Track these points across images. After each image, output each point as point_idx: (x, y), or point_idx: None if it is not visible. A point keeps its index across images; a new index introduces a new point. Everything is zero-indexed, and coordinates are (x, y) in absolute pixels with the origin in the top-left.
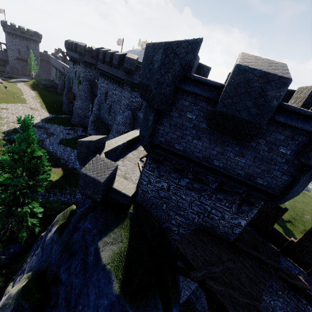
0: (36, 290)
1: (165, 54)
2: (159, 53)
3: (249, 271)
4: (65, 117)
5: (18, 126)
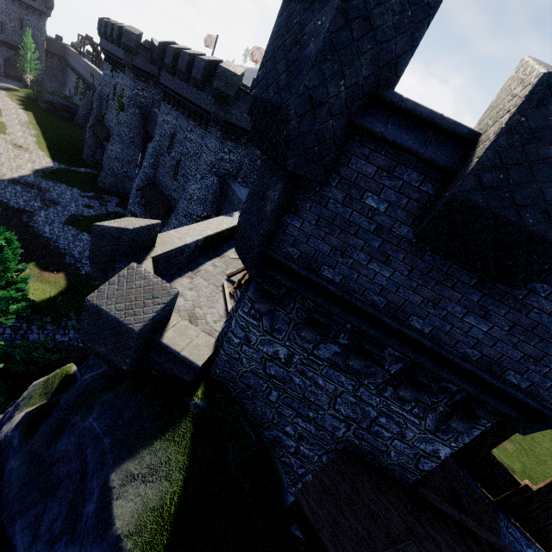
0: None
1: (342, 17)
2: (326, 11)
3: None
4: (86, 173)
5: None
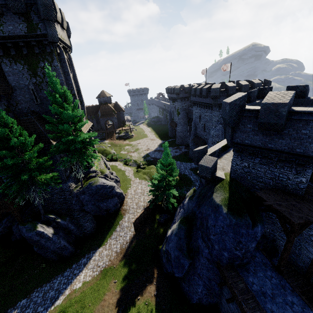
0: (186, 222)
1: (230, 106)
2: (227, 107)
3: (311, 207)
4: (171, 141)
5: (148, 152)
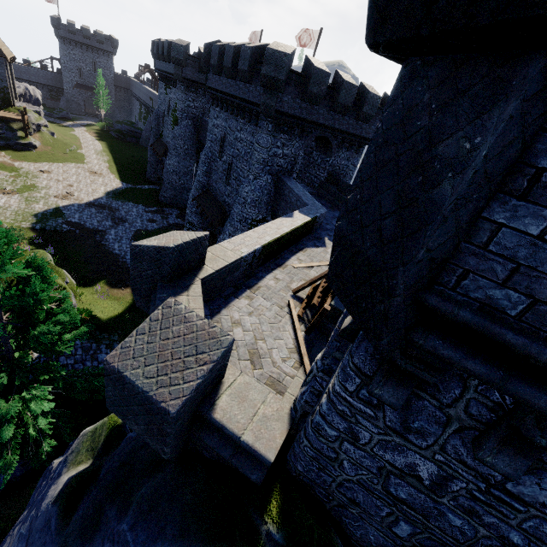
0: None
1: None
2: None
3: None
4: (149, 189)
5: (64, 205)
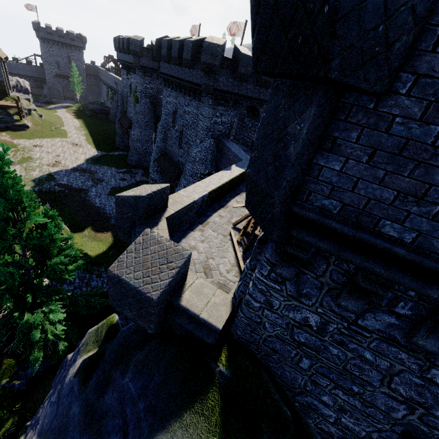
0: None
1: None
2: None
3: None
4: (119, 155)
5: (54, 171)
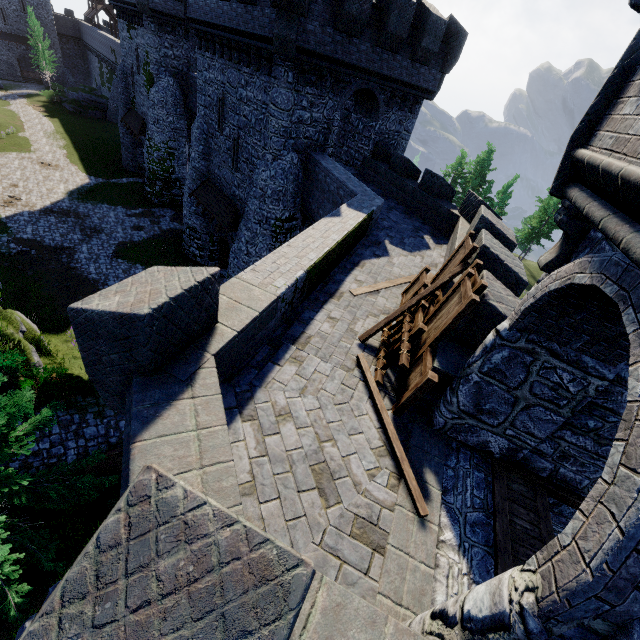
0: None
1: None
2: None
3: None
4: (129, 184)
5: (7, 215)
